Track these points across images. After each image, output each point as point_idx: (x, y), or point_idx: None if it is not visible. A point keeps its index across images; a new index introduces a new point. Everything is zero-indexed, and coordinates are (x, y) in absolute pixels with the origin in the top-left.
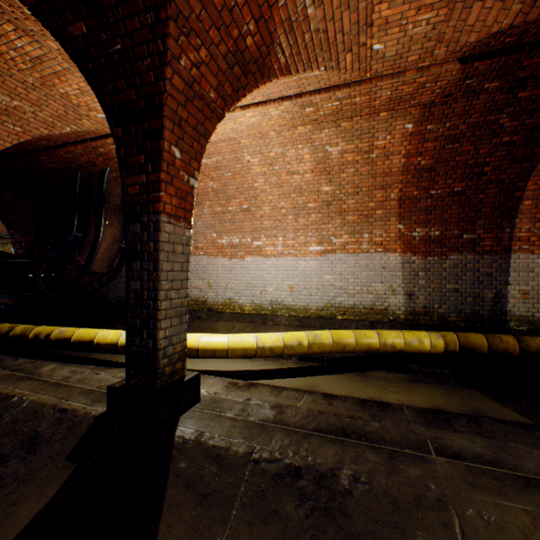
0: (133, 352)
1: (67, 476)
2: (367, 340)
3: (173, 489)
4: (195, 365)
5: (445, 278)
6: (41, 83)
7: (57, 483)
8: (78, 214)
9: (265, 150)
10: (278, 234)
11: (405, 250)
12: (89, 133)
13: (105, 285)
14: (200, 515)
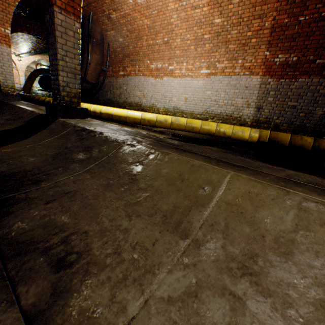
0: (53, 88)
1: (21, 125)
2: (208, 127)
3: (45, 130)
4: None
5: (289, 97)
6: None
7: (17, 126)
8: None
9: None
10: (183, 61)
11: (265, 73)
12: None
13: (96, 92)
14: (46, 136)
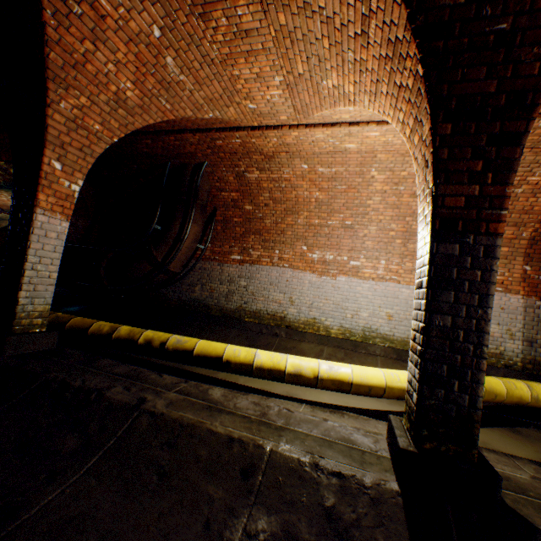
0: (431, 406)
1: None
2: (518, 392)
3: None
4: (319, 397)
5: None
6: (221, 61)
7: None
8: (161, 206)
9: (398, 168)
10: (380, 256)
11: (529, 293)
12: (221, 123)
13: (170, 285)
14: None
